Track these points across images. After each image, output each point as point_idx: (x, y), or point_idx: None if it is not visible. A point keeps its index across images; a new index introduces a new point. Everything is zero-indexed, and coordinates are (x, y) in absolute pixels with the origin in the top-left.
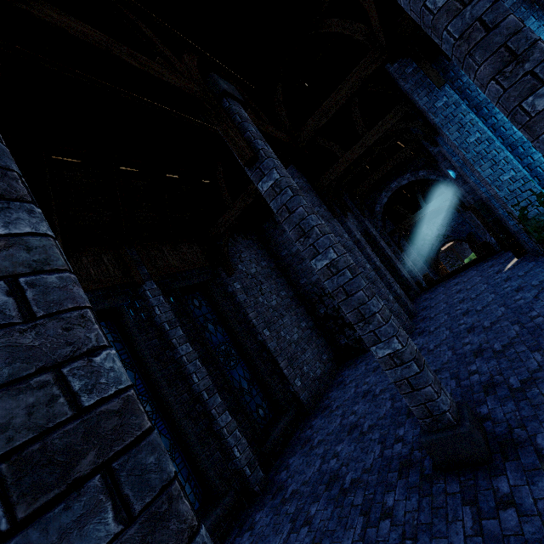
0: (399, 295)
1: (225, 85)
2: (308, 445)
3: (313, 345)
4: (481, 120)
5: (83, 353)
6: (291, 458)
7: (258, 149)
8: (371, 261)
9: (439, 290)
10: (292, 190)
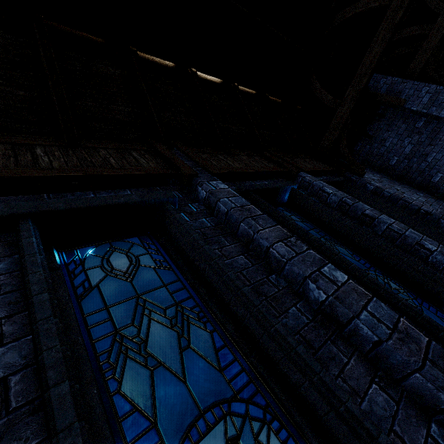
0: None
1: None
2: None
3: None
4: None
5: None
6: None
7: None
8: None
9: None
10: None
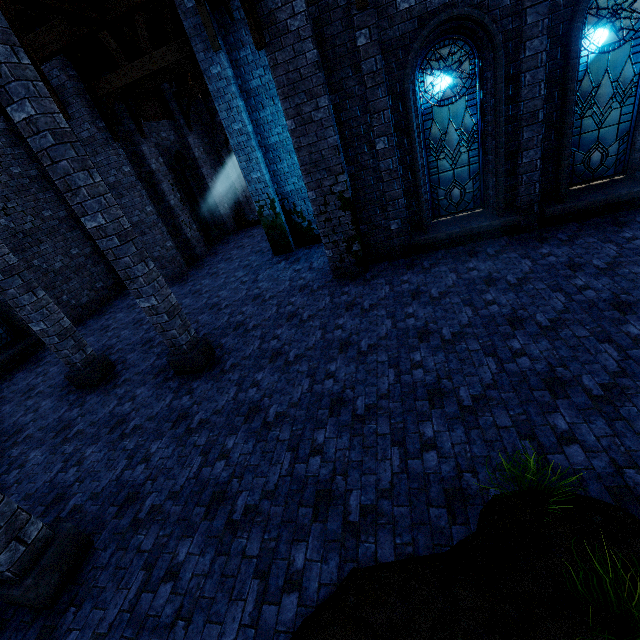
0: (189, 239)
1: None
2: (37, 364)
3: (84, 274)
4: (249, 109)
5: None
6: (19, 373)
7: None
8: (165, 198)
9: (240, 236)
10: None
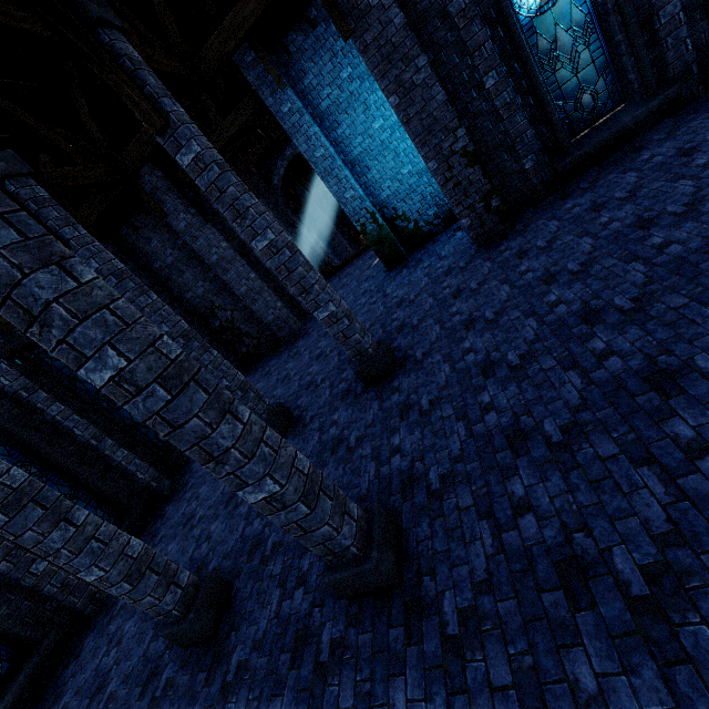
0: (292, 296)
1: (1, 162)
2: None
3: None
4: (325, 132)
5: (5, 473)
6: (194, 464)
7: (68, 239)
8: (260, 264)
9: (335, 281)
10: (116, 277)
